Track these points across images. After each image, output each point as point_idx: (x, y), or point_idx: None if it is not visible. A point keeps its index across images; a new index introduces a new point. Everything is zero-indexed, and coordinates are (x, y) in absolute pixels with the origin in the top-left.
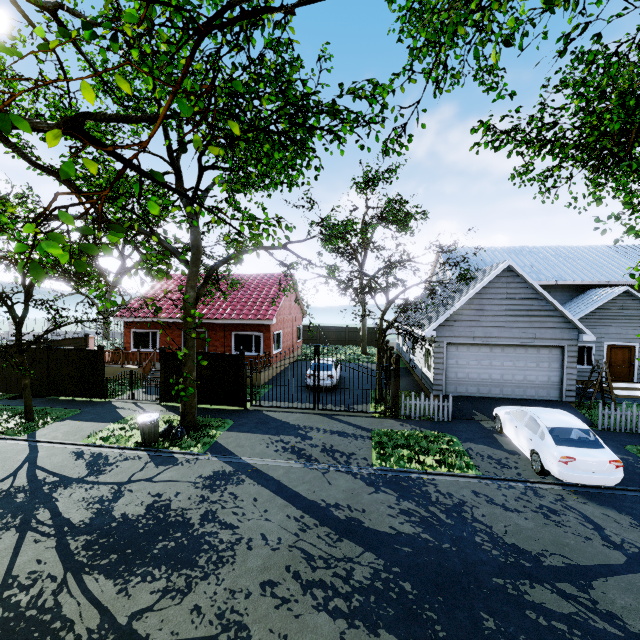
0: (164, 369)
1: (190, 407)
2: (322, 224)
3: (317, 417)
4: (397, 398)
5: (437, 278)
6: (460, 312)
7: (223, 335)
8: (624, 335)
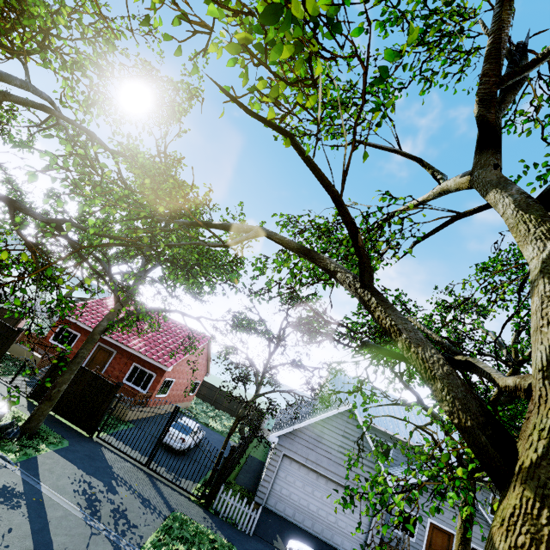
0: (53, 370)
1: (41, 414)
2: (235, 314)
3: (141, 474)
4: (216, 488)
5: (324, 391)
6: (304, 430)
7: (126, 362)
8: (446, 518)
